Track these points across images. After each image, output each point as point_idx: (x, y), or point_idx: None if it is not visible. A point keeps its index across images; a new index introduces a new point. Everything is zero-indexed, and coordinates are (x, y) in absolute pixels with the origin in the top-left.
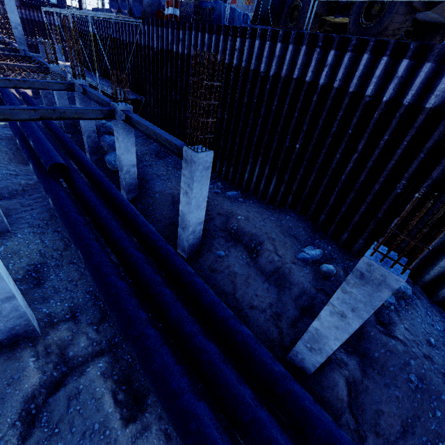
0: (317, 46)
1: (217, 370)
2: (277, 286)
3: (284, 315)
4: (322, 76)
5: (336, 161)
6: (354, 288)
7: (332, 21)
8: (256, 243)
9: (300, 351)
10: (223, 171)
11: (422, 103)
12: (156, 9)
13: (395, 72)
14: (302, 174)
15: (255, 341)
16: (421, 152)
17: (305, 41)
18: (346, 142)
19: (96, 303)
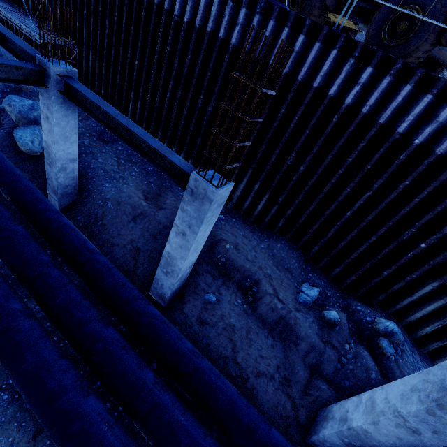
0: (352, 55)
1: None
2: (281, 341)
3: (294, 378)
4: (350, 95)
5: (345, 195)
6: None
7: (332, 19)
8: (251, 281)
9: (331, 441)
10: None
11: None
12: None
13: (435, 115)
14: (300, 200)
15: None
16: (439, 205)
17: (338, 44)
18: (361, 177)
19: (23, 406)
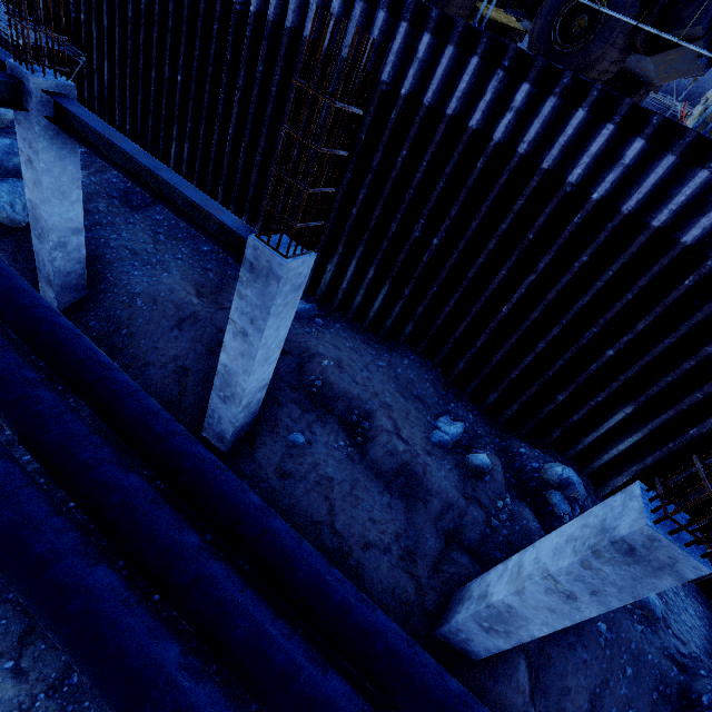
0: (500, 65)
1: None
2: (404, 498)
3: (420, 551)
4: (500, 127)
5: (498, 280)
6: (608, 564)
7: (485, 13)
8: (361, 414)
9: (466, 629)
10: None
11: (646, 217)
12: None
13: (620, 156)
14: (436, 291)
15: (405, 641)
16: (629, 291)
17: (480, 48)
18: (521, 252)
19: (3, 597)
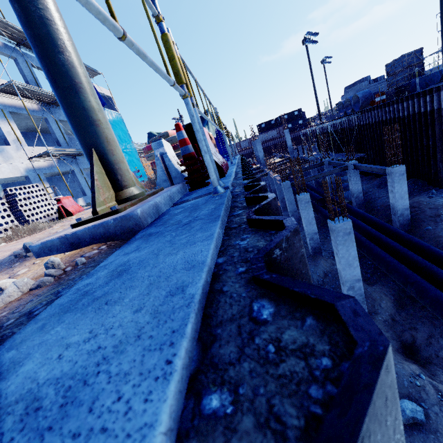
0: None
1: (407, 254)
2: None
3: None
4: None
5: None
6: None
7: None
8: None
9: None
10: (438, 182)
11: None
12: (369, 100)
13: None
14: None
15: (438, 249)
16: None
17: None
18: None
19: None
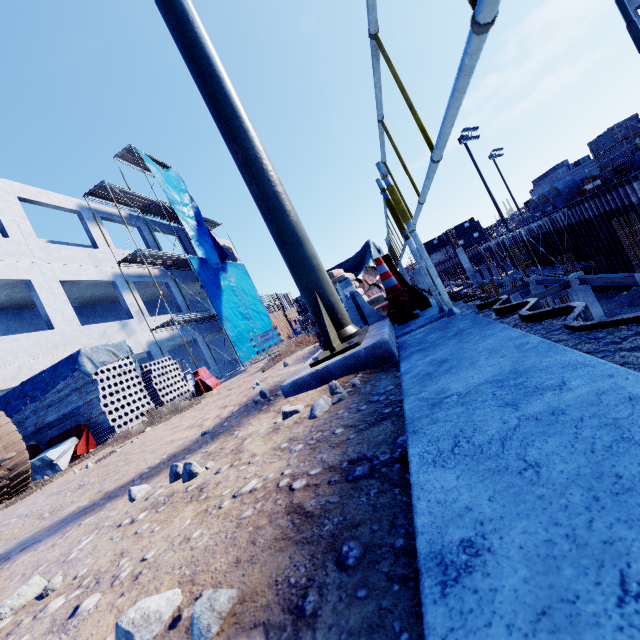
0: None
1: None
2: None
3: None
4: None
5: None
6: None
7: None
8: None
9: None
10: None
11: None
12: (576, 190)
13: None
14: None
15: None
16: None
17: None
18: None
19: None
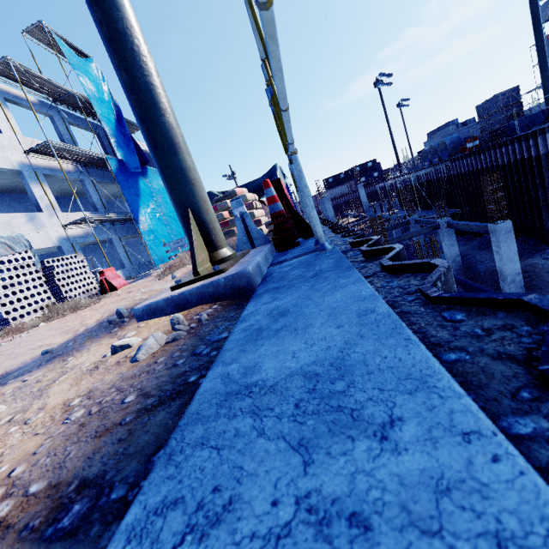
0: None
1: None
2: None
3: None
4: None
5: None
6: None
7: None
8: None
9: None
10: None
11: None
12: (459, 147)
13: None
14: None
15: None
16: None
17: None
18: None
19: None
